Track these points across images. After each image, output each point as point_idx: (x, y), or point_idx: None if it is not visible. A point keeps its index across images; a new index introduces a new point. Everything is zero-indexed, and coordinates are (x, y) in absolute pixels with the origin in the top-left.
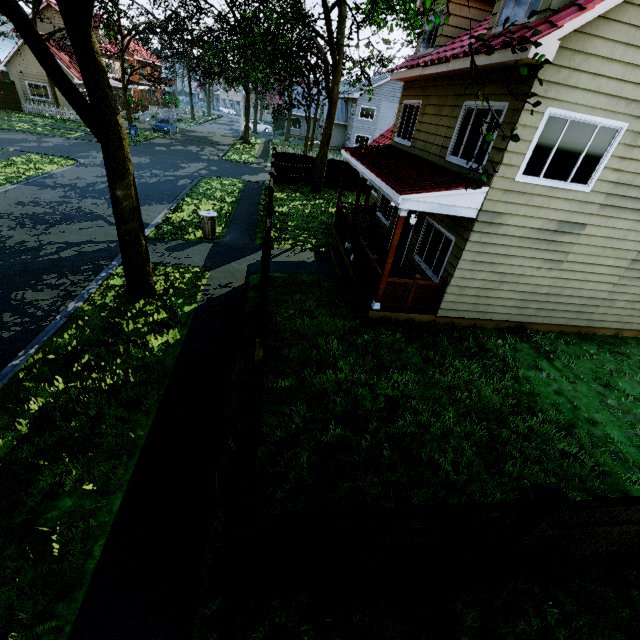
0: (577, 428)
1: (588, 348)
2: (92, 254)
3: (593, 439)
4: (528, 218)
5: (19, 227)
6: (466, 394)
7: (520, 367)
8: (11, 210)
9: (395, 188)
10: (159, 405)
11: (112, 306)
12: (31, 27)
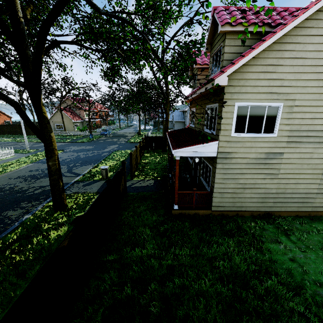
0: (306, 289)
1: (316, 226)
2: (48, 190)
3: (319, 299)
4: (246, 153)
5: (24, 181)
6: (221, 262)
7: (265, 241)
8: (25, 174)
9: (172, 147)
10: (37, 273)
11: (43, 216)
12: (20, 108)
